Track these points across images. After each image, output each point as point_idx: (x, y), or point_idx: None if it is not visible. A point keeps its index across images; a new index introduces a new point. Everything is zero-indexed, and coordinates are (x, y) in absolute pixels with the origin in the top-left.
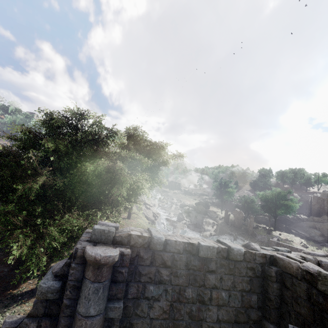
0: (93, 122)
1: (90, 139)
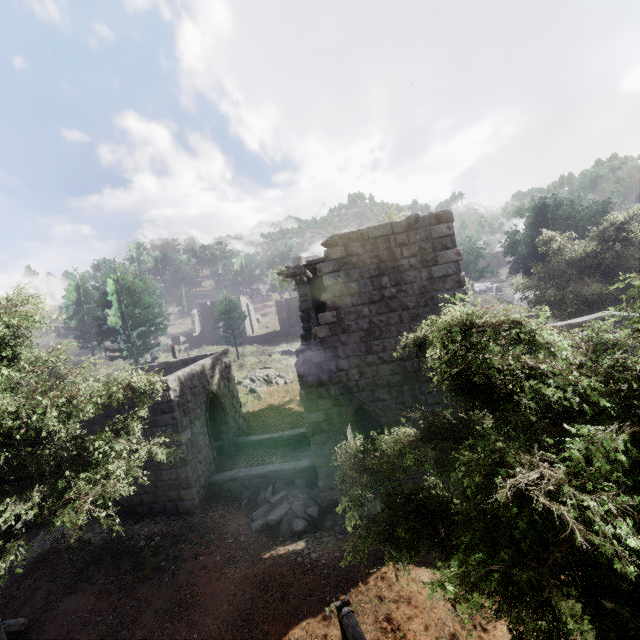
0: None
1: None
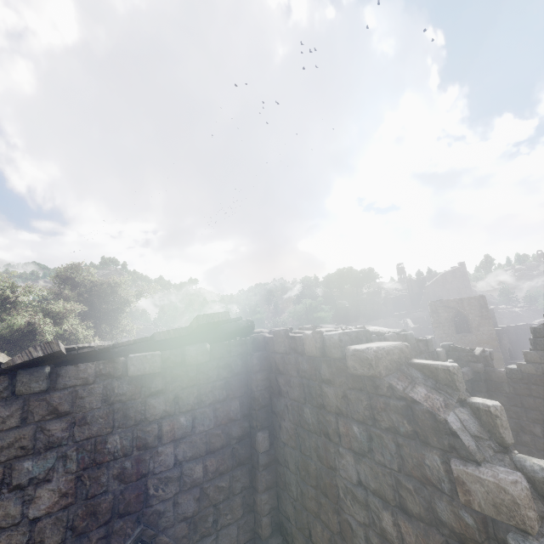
0: (3, 284)
1: (3, 300)
